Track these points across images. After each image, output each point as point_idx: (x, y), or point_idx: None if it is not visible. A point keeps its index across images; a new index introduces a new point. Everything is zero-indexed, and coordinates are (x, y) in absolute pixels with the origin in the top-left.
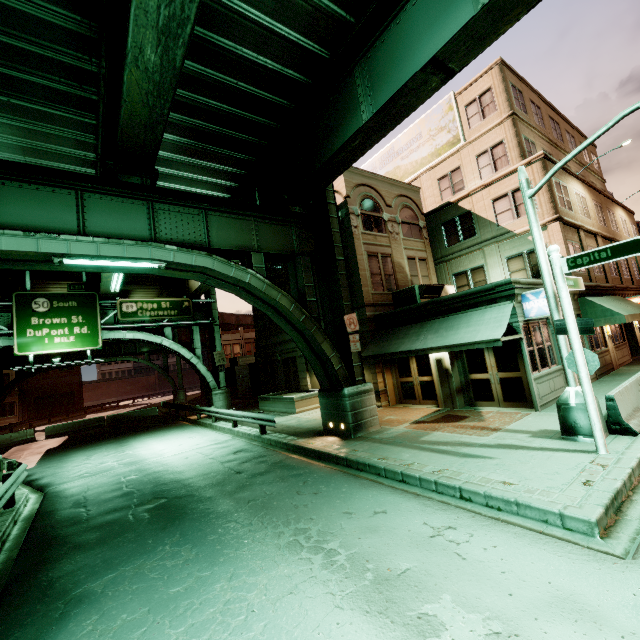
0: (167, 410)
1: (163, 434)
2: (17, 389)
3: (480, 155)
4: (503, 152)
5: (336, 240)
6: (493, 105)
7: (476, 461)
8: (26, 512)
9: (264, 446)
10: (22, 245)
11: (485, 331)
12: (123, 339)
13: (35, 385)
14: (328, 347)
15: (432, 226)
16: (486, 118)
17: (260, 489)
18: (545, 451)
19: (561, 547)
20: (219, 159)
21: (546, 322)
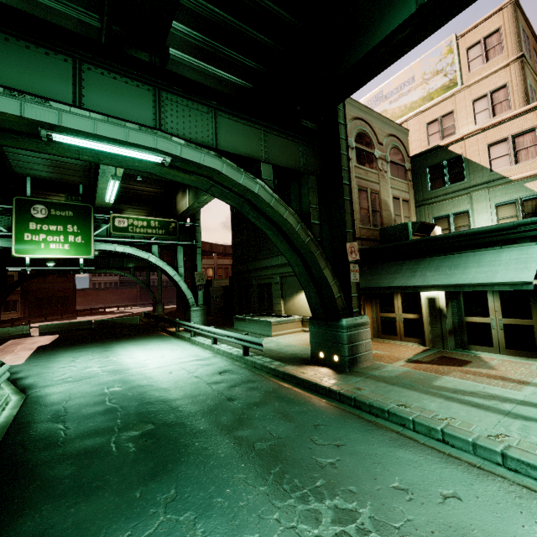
0: (147, 320)
1: (145, 343)
2: (20, 289)
3: (477, 99)
4: (505, 96)
5: (343, 163)
6: (500, 47)
7: None
8: (2, 418)
9: (248, 368)
10: (1, 105)
11: (506, 272)
12: (113, 252)
13: (36, 287)
14: (329, 274)
15: (416, 169)
16: (490, 61)
17: (263, 427)
18: None
19: None
20: (228, 65)
21: None
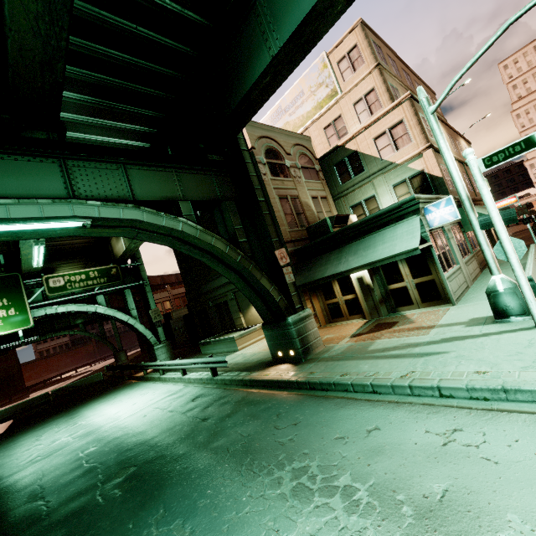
0: (111, 373)
1: (113, 397)
2: None
3: (356, 103)
4: (375, 98)
5: (255, 183)
6: (361, 59)
7: (435, 358)
8: None
9: (219, 387)
10: None
11: (401, 244)
12: (55, 314)
13: None
14: (266, 282)
15: (326, 169)
16: (357, 71)
17: (234, 432)
18: (490, 336)
19: None
20: (127, 118)
21: (442, 230)
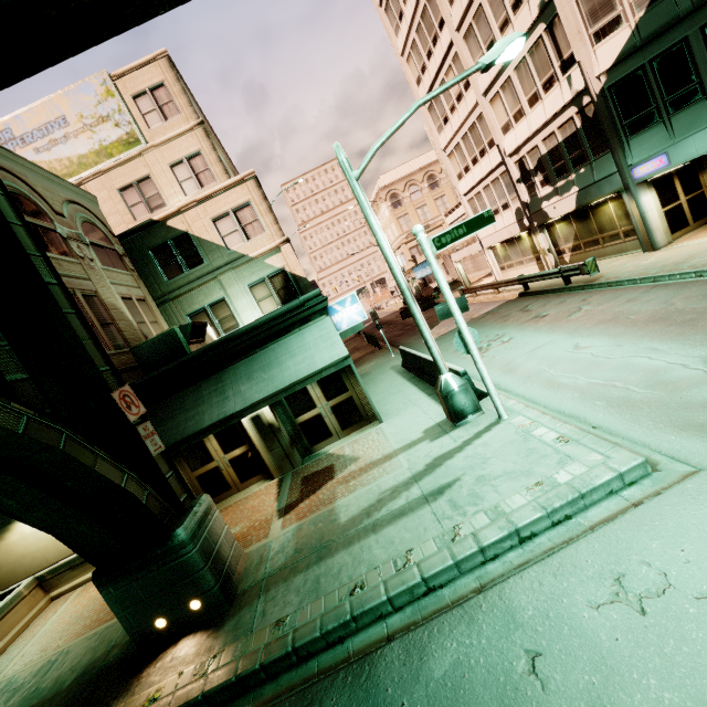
0: None
1: None
2: None
3: (175, 165)
4: (205, 165)
5: (24, 242)
6: (174, 106)
7: (456, 492)
8: None
9: None
10: None
11: (321, 354)
12: None
13: None
14: (109, 468)
15: (134, 254)
16: (169, 120)
17: None
18: (474, 442)
19: (686, 498)
20: None
21: None
